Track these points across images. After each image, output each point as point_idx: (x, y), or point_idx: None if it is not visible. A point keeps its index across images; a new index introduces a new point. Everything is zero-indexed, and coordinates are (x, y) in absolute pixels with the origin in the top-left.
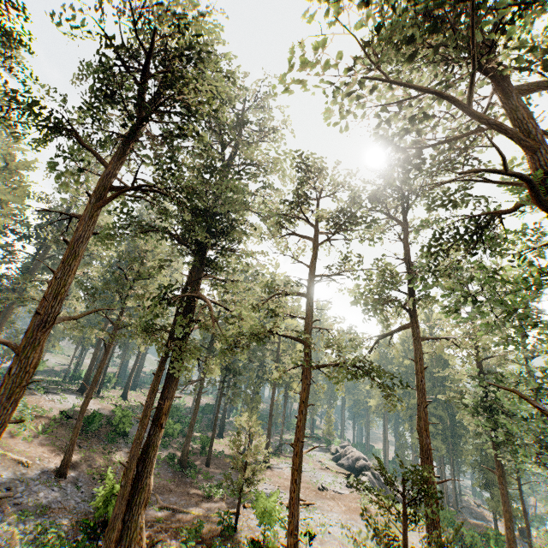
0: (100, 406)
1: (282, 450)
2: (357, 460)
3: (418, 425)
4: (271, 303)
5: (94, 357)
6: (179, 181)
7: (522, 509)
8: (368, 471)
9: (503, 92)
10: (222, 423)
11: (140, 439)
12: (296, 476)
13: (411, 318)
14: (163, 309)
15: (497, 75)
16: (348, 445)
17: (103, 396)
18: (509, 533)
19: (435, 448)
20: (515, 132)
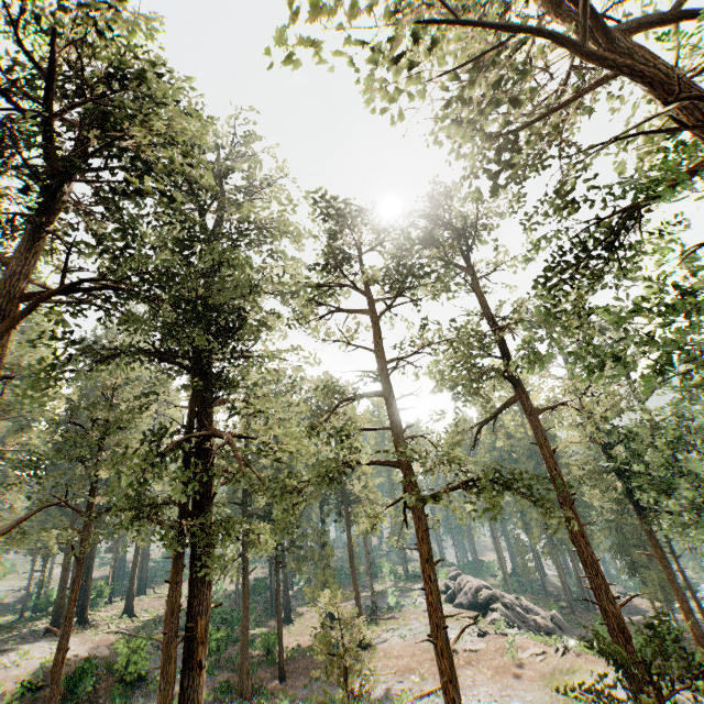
0: (91, 643)
1: (377, 612)
2: (478, 591)
3: (570, 531)
4: (333, 418)
5: (65, 568)
6: (141, 261)
7: (687, 587)
8: (497, 602)
9: (602, 36)
10: (285, 601)
11: (168, 703)
12: (453, 691)
13: (516, 388)
14: (161, 471)
15: (590, 13)
16: (459, 573)
17: (93, 623)
18: (693, 629)
19: (560, 541)
20: (652, 75)
